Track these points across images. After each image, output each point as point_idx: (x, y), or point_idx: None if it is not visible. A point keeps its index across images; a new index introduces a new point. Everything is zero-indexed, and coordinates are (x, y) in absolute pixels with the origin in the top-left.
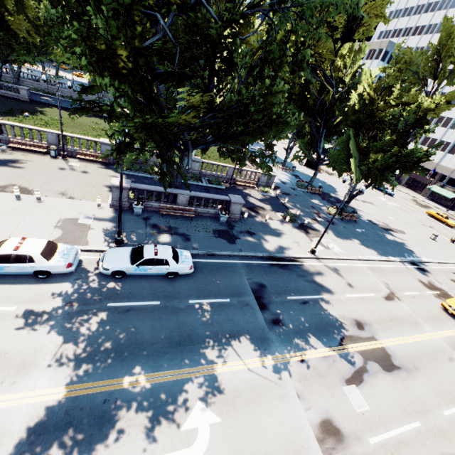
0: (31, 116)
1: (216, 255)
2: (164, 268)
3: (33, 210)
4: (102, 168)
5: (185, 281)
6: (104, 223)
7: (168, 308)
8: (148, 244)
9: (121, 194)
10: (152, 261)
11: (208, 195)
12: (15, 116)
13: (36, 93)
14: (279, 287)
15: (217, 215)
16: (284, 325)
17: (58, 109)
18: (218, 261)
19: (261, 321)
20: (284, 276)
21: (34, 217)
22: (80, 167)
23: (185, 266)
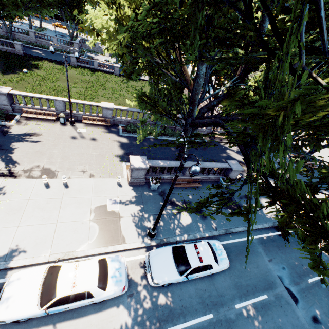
0: (29, 72)
1: (233, 233)
2: (208, 272)
3: (64, 199)
4: (105, 131)
5: (222, 276)
6: (129, 207)
7: (221, 322)
8: (175, 229)
9: (166, 202)
10: (198, 268)
11: (212, 165)
12: (16, 73)
13: (27, 46)
14: (296, 267)
15: (216, 180)
16: (322, 323)
17: (48, 61)
18: (237, 241)
19: (303, 322)
20: (294, 251)
21: (67, 211)
22: (88, 133)
23: (225, 265)
